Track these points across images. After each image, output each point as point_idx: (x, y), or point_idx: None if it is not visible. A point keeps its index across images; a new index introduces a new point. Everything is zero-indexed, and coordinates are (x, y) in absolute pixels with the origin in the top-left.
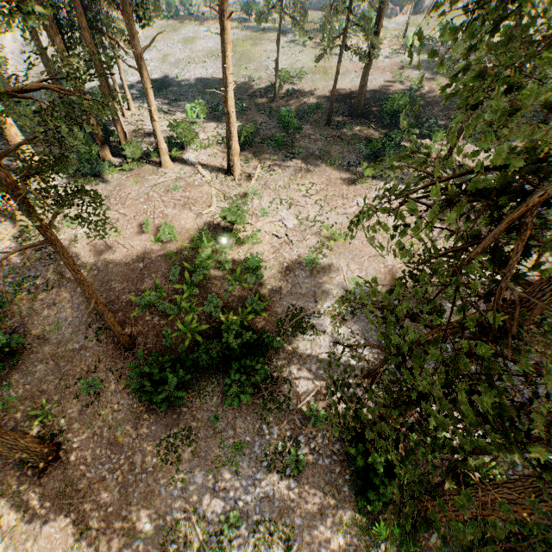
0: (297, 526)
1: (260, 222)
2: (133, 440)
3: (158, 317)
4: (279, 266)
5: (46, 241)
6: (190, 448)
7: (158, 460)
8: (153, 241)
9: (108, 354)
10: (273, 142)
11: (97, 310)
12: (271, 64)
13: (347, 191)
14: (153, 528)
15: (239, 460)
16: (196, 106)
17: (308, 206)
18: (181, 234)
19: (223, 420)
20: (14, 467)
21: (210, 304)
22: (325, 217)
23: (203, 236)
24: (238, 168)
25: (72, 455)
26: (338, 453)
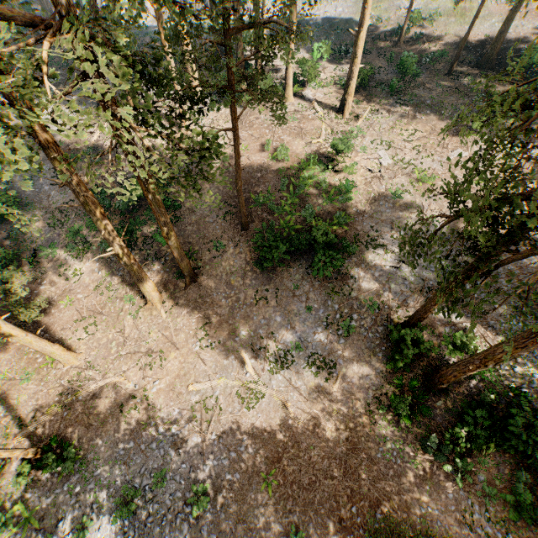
0: (338, 364)
1: (359, 158)
2: (240, 285)
3: (266, 214)
4: (367, 195)
5: (232, 129)
6: (275, 300)
7: (254, 300)
8: (269, 159)
9: (230, 230)
10: (387, 88)
11: (237, 191)
12: (404, 4)
13: (449, 141)
14: (246, 335)
15: (307, 316)
16: (322, 46)
17: (406, 150)
18: (292, 156)
19: (301, 290)
20: (171, 279)
21: (306, 210)
22: (420, 162)
23: (311, 159)
24: (349, 108)
25: (203, 283)
26: (380, 333)
